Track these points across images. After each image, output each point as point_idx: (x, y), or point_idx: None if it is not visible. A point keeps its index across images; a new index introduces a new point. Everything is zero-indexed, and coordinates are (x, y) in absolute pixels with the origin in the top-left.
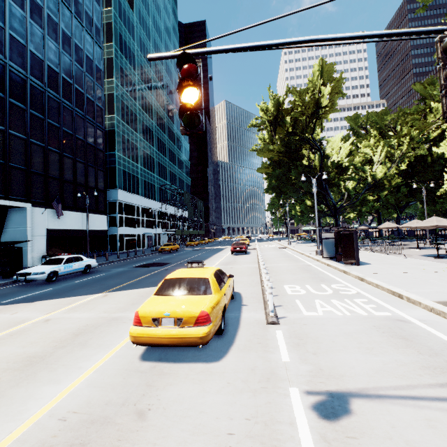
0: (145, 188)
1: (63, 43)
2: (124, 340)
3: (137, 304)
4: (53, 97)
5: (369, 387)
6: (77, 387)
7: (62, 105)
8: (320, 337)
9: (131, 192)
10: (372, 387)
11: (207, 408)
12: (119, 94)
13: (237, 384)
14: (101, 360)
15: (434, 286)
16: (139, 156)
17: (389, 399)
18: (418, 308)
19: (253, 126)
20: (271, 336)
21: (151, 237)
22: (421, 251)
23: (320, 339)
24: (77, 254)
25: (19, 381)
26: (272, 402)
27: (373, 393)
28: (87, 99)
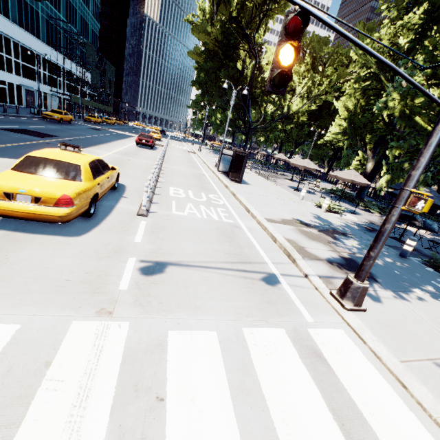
0: (20, 11)
1: None
2: None
3: None
4: None
5: (185, 261)
6: None
7: None
8: (174, 230)
9: None
10: (187, 261)
11: (54, 265)
12: None
13: (88, 253)
14: None
15: (274, 208)
16: None
17: (192, 267)
18: (253, 220)
19: None
20: (135, 225)
21: (32, 93)
22: (291, 183)
23: (173, 231)
24: None
25: None
26: (111, 265)
27: (185, 264)
28: None
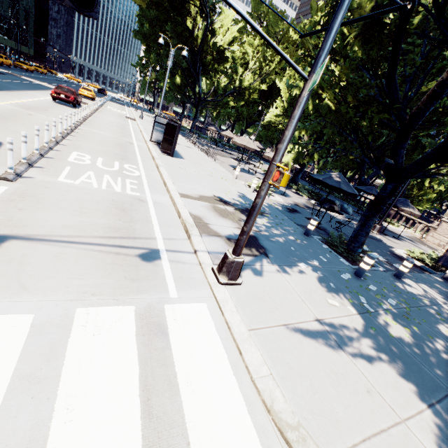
0: None
1: None
2: None
3: None
4: None
5: (42, 234)
6: None
7: None
8: (47, 199)
9: None
10: (44, 234)
11: None
12: None
13: None
14: None
15: (198, 184)
16: None
17: (47, 242)
18: (166, 195)
19: None
20: None
21: None
22: (234, 163)
23: (44, 200)
24: None
25: None
26: None
27: (38, 238)
28: None
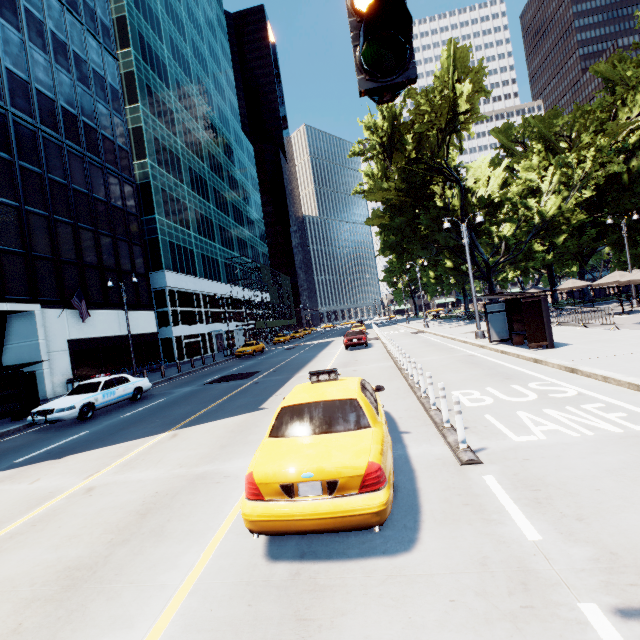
0: (205, 266)
1: (56, 53)
2: (227, 519)
3: (229, 446)
4: (51, 139)
5: None
6: (166, 635)
7: (66, 149)
8: (568, 483)
9: (185, 273)
10: None
11: None
12: (150, 127)
13: (471, 602)
14: (197, 565)
15: None
16: (190, 219)
17: None
18: None
19: (356, 154)
20: (480, 489)
21: (221, 336)
22: (632, 318)
23: (571, 488)
24: (117, 372)
25: (56, 628)
26: None
27: None
28: (103, 138)
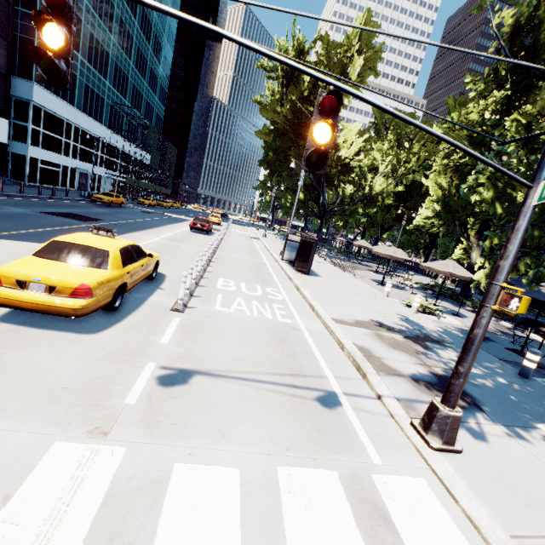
0: (86, 99)
1: None
2: None
3: None
4: None
5: (219, 369)
6: None
7: None
8: (212, 329)
9: (60, 96)
10: (221, 369)
11: (55, 368)
12: None
13: (100, 354)
14: None
15: (347, 306)
16: (81, 39)
17: (225, 378)
18: (318, 321)
19: (262, 67)
20: (166, 322)
21: (86, 175)
22: (375, 276)
23: (211, 331)
24: None
25: None
26: (123, 371)
27: (217, 373)
28: None
